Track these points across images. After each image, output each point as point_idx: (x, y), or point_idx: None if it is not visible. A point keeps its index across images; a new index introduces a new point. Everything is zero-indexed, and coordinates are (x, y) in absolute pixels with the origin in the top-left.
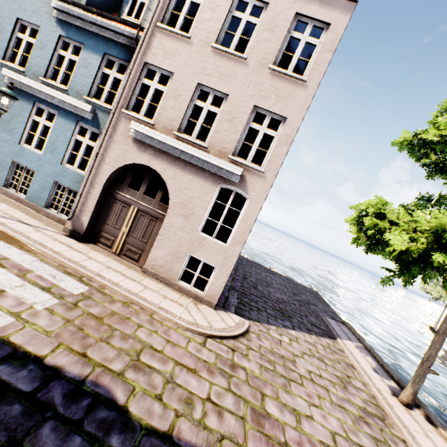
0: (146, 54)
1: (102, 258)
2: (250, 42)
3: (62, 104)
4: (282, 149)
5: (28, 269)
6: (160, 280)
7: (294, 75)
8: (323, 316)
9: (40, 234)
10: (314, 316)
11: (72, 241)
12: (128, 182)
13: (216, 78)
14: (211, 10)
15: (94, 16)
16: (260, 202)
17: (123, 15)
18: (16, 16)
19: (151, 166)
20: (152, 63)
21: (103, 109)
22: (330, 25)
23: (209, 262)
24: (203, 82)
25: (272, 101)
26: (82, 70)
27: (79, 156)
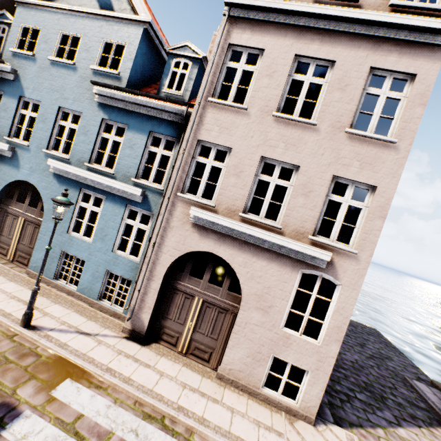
0: (198, 131)
1: (172, 369)
2: (317, 105)
3: (109, 189)
4: (376, 224)
5: (107, 430)
6: (241, 388)
7: (379, 137)
8: (411, 381)
9: (102, 348)
10: (401, 383)
11: (135, 346)
12: (188, 270)
13: (282, 149)
14: (267, 77)
15: (138, 97)
16: (356, 289)
17: (163, 88)
18: (58, 105)
19: (215, 253)
20: (206, 139)
21: (153, 189)
22: (414, 75)
23: (299, 365)
24: (267, 154)
25: (355, 169)
26: (128, 151)
27: (130, 241)
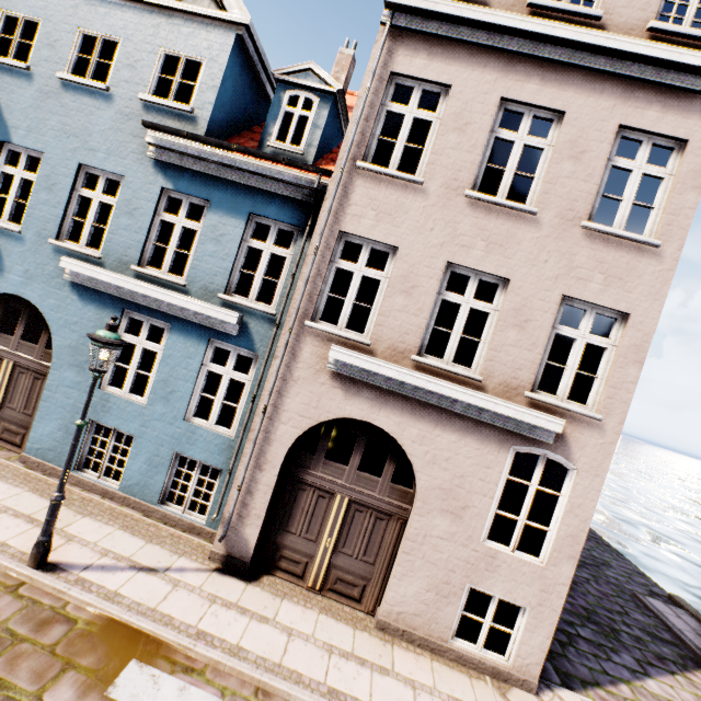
0: (340, 217)
1: (304, 620)
2: (536, 182)
3: (178, 311)
4: (629, 373)
5: None
6: (418, 643)
7: (634, 237)
8: (644, 600)
9: (181, 594)
10: (632, 604)
11: (236, 585)
12: (324, 450)
13: (482, 251)
14: (456, 132)
15: (229, 153)
16: (600, 476)
17: (268, 140)
18: (77, 160)
19: (372, 422)
20: (354, 232)
21: (257, 313)
22: (684, 142)
23: (511, 599)
24: (457, 259)
25: (597, 285)
26: (211, 247)
27: (217, 402)
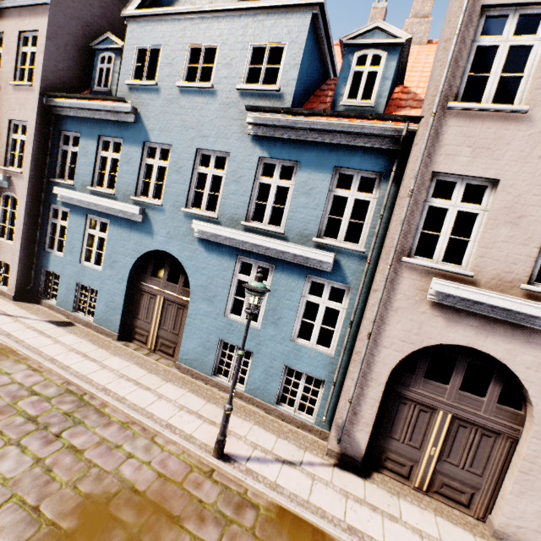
0: (432, 159)
1: (425, 522)
2: None
3: (281, 254)
4: None
5: None
6: None
7: None
8: None
9: (321, 488)
10: None
11: (356, 481)
12: (423, 370)
13: None
14: None
15: (316, 119)
16: None
17: (340, 100)
18: (195, 146)
19: (478, 348)
20: (448, 170)
21: (347, 251)
22: None
23: None
24: None
25: None
26: (302, 200)
27: (316, 326)
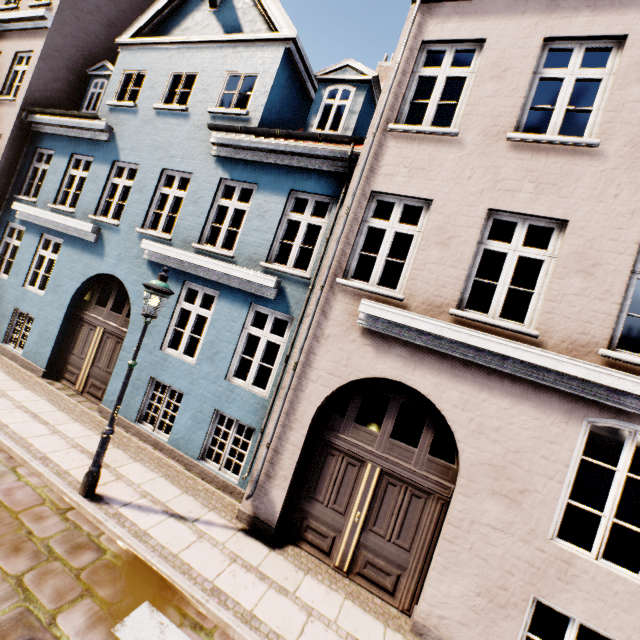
0: (372, 178)
1: (326, 602)
2: (594, 114)
3: (226, 279)
4: None
5: None
6: None
7: None
8: None
9: (204, 546)
10: None
11: (259, 548)
12: (354, 413)
13: (530, 193)
14: (493, 80)
15: (274, 140)
16: None
17: (310, 130)
18: (161, 166)
19: (406, 382)
20: (386, 190)
21: (294, 278)
22: None
23: (599, 627)
24: (500, 204)
25: None
26: (256, 223)
27: (254, 363)
